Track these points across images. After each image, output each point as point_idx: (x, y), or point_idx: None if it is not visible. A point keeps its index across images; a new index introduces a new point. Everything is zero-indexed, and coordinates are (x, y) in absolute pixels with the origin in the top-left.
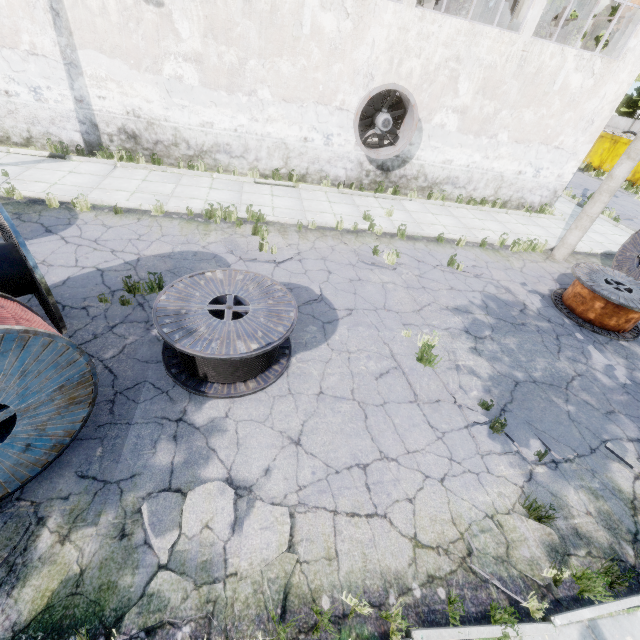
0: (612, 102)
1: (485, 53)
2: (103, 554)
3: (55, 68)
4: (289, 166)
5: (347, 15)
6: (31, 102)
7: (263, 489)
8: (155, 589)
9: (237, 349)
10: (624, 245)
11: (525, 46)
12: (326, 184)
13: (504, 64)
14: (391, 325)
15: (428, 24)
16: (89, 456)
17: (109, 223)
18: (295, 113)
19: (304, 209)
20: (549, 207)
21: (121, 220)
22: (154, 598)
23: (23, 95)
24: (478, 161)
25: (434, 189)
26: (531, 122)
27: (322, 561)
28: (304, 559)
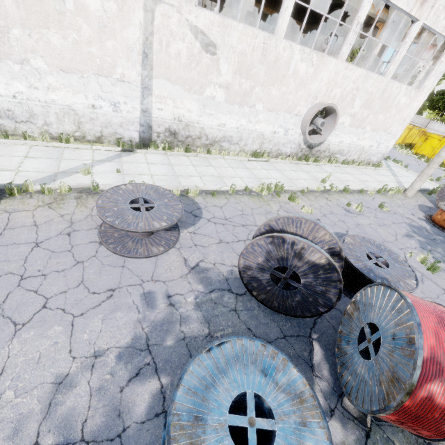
0: (414, 110)
1: (369, 86)
2: None
3: (134, 90)
4: (262, 148)
5: (312, 65)
6: (109, 112)
7: None
8: None
9: (410, 285)
10: (442, 188)
11: (386, 83)
12: (282, 158)
13: (376, 92)
14: (397, 251)
15: (348, 71)
16: None
17: (217, 204)
18: (273, 117)
19: (289, 178)
20: (379, 163)
21: (219, 200)
22: None
23: (105, 108)
24: (354, 141)
25: (331, 157)
26: (381, 120)
27: None
28: None
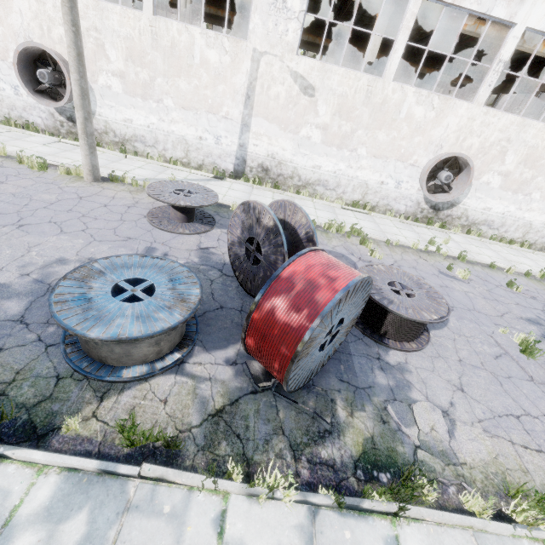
0: None
1: (530, 138)
2: (378, 429)
3: (235, 126)
4: (365, 199)
5: (433, 108)
6: (212, 144)
7: (455, 415)
8: (421, 458)
9: (425, 317)
10: None
11: None
12: (390, 214)
13: (544, 146)
14: (486, 323)
15: (490, 117)
16: (338, 369)
17: None
18: (379, 165)
19: (382, 230)
20: None
21: None
22: (424, 463)
23: (209, 140)
24: (512, 211)
25: (472, 227)
26: None
27: (519, 471)
28: (506, 467)
